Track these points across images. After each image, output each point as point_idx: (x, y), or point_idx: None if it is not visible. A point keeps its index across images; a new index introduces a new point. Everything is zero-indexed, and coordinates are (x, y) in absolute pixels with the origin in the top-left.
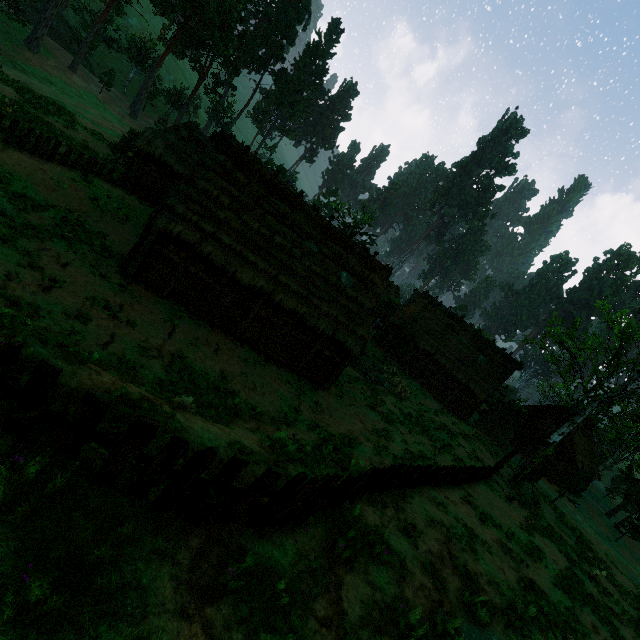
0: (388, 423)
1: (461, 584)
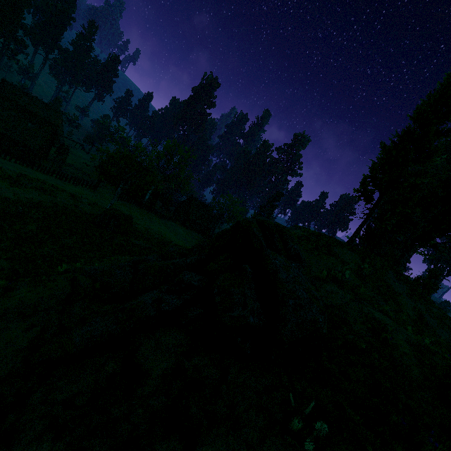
0: (58, 177)
1: (16, 168)
